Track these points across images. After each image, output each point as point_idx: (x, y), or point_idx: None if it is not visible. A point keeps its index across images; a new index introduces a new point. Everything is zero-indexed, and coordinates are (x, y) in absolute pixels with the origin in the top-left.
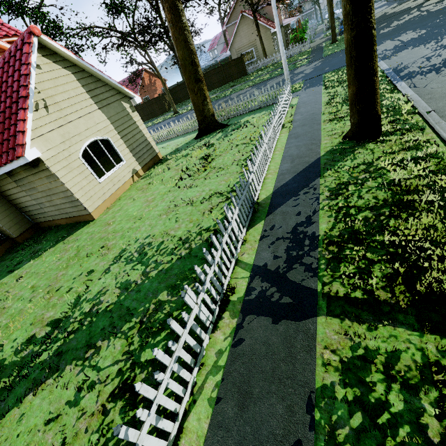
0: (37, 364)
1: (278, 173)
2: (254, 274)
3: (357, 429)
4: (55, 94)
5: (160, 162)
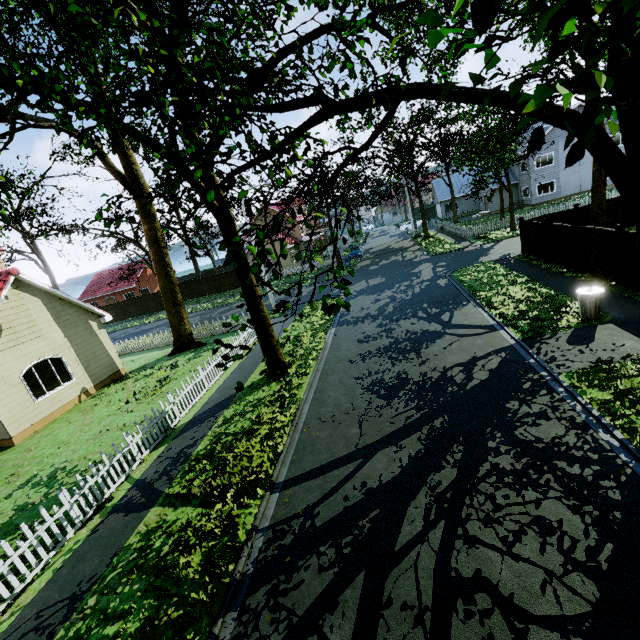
0: None
1: (206, 402)
2: (134, 486)
3: (131, 560)
4: (15, 319)
5: (120, 379)
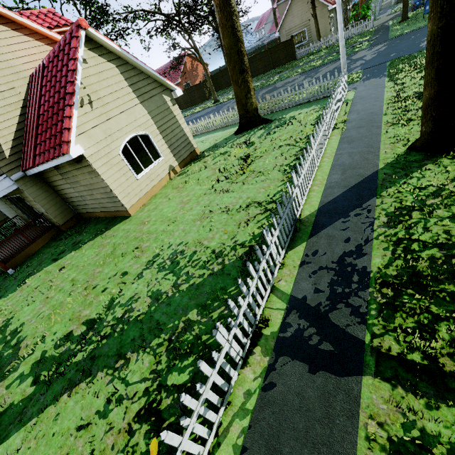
0: (72, 363)
1: (325, 185)
2: (291, 308)
3: None
4: (99, 89)
5: (197, 158)
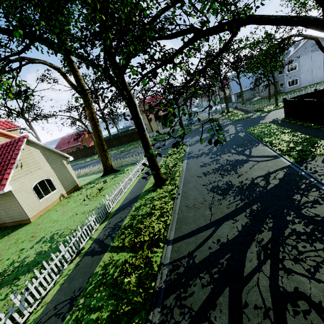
0: None
1: (124, 199)
2: (94, 242)
3: (98, 280)
4: (28, 160)
5: (78, 189)
